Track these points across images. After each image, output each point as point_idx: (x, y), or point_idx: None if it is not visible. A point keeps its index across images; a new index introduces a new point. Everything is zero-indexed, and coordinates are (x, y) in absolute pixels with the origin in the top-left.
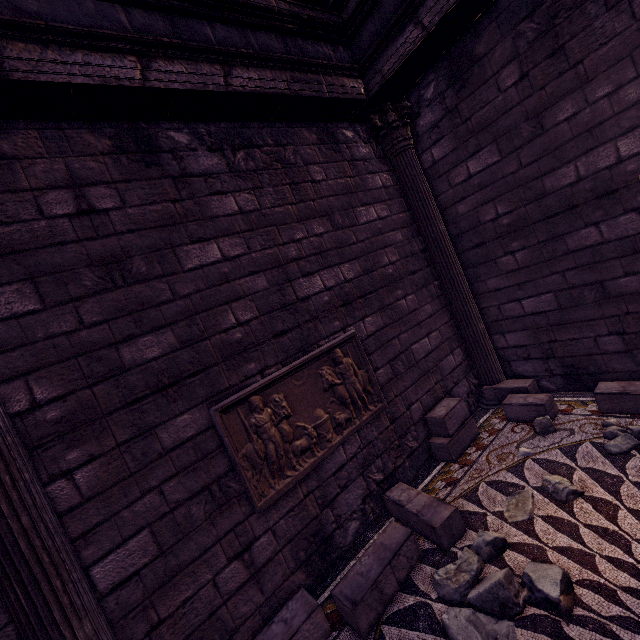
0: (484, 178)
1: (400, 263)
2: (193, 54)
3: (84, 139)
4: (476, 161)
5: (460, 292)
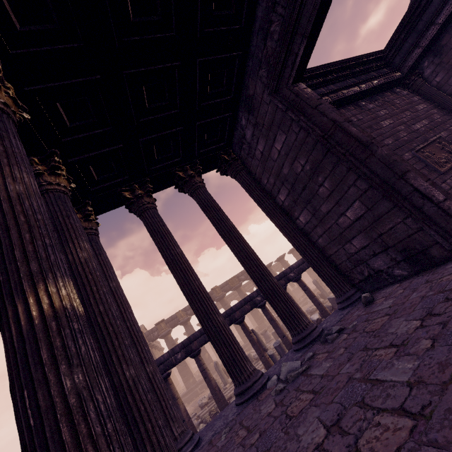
0: None
1: (441, 118)
2: (364, 82)
3: (348, 108)
4: None
5: None
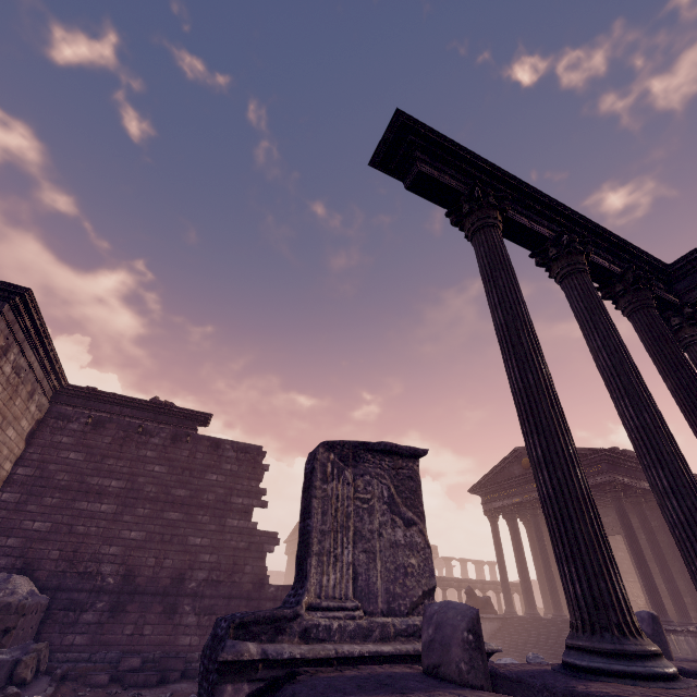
0: None
1: None
2: None
3: None
4: None
5: None
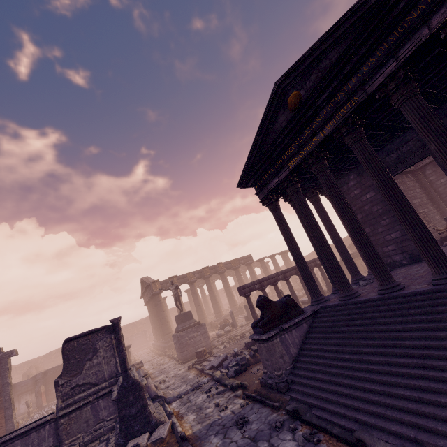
0: (445, 183)
1: (426, 201)
2: None
3: None
4: (442, 180)
5: (443, 207)
